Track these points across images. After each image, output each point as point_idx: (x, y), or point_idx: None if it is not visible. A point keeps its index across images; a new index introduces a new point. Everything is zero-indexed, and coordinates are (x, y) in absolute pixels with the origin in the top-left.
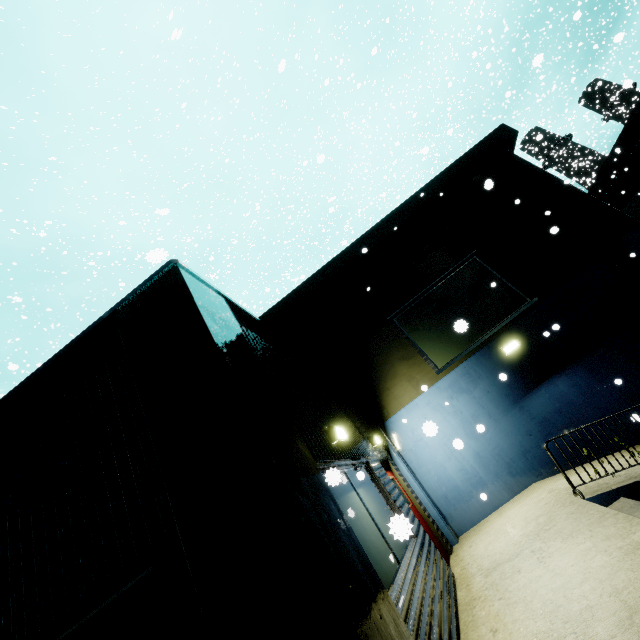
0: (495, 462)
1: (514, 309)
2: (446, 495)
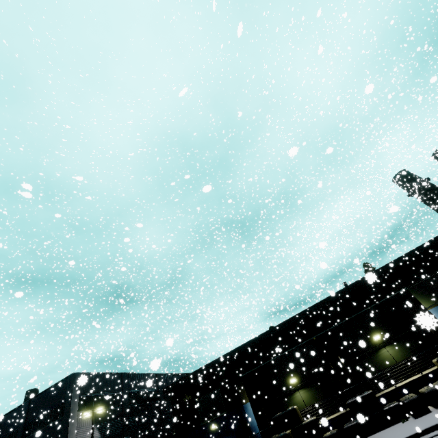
0: None
1: None
2: None
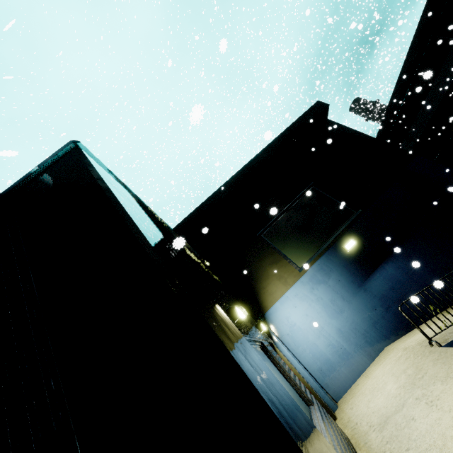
0: (354, 335)
1: (346, 219)
2: (321, 368)
